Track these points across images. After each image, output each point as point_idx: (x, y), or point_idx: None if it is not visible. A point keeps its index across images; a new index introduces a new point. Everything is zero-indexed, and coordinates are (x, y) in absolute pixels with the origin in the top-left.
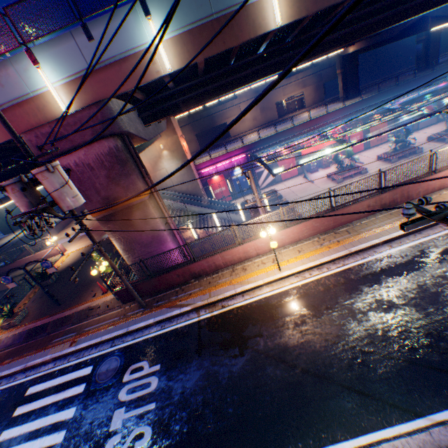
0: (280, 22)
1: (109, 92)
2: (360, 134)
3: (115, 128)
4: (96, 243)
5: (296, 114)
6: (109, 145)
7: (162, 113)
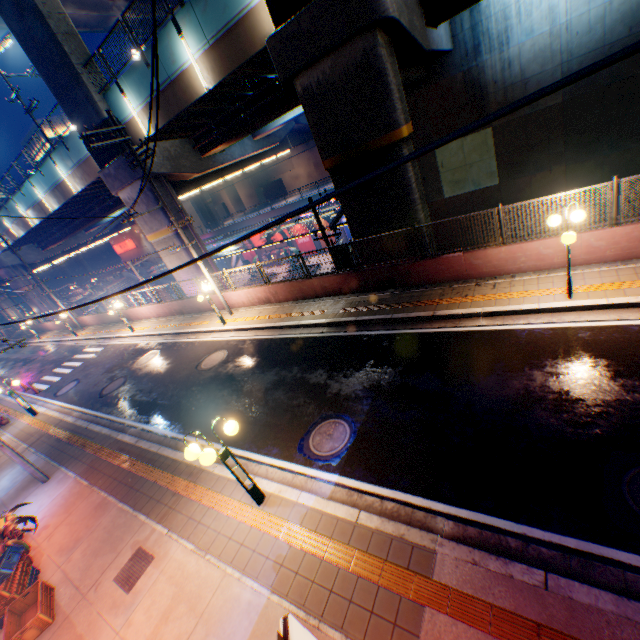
0: (20, 237)
1: (1, 251)
2: (309, 236)
3: (3, 266)
4: (2, 308)
5: None
6: (6, 271)
7: (46, 247)
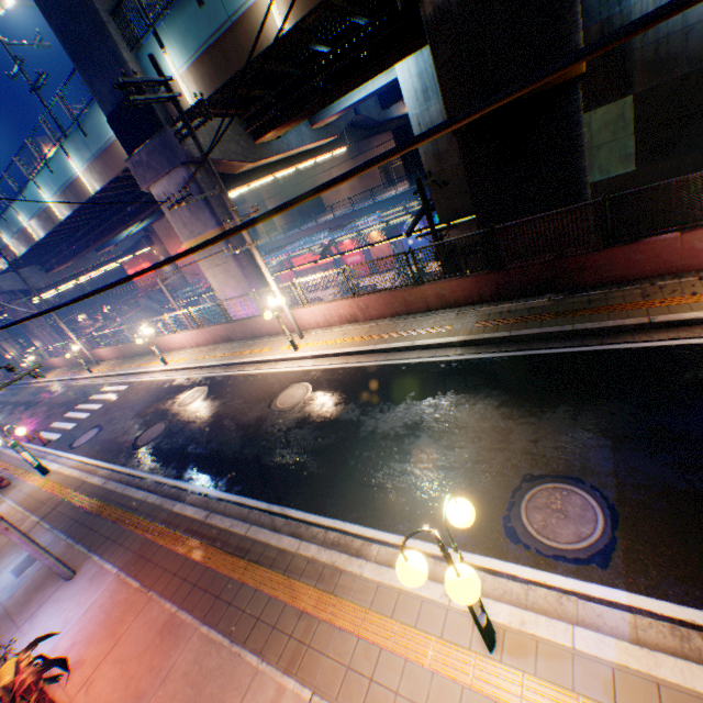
0: (21, 255)
1: None
2: (360, 254)
3: None
4: None
5: (398, 187)
6: (3, 297)
7: (51, 269)
